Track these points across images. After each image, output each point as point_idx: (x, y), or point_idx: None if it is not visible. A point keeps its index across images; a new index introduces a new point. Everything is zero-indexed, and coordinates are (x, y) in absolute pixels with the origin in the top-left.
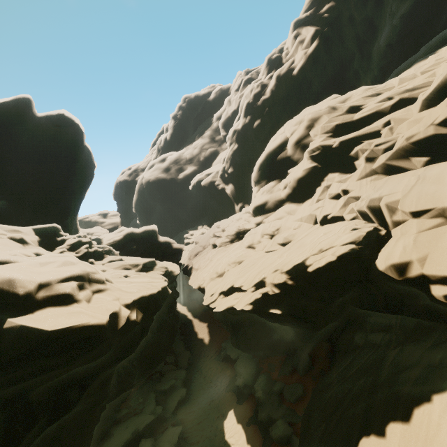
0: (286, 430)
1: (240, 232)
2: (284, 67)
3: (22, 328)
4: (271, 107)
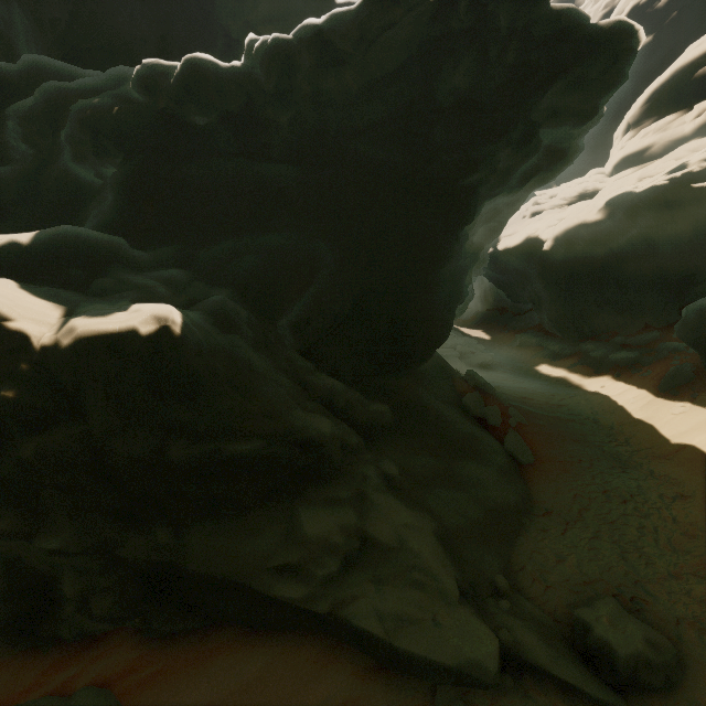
0: (635, 354)
1: (586, 195)
2: None
3: (621, 18)
4: (684, 11)
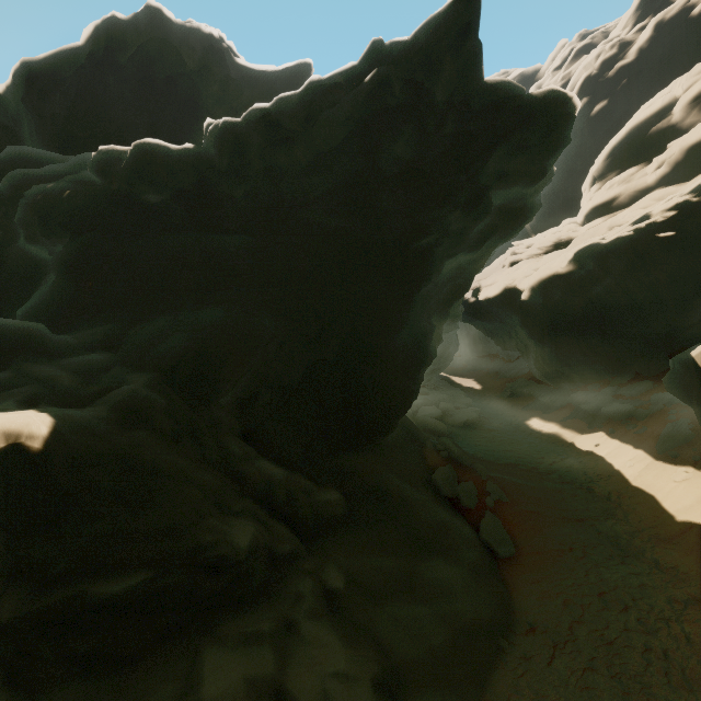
0: (628, 406)
1: (561, 244)
2: (675, 6)
3: (553, 88)
4: (632, 78)
